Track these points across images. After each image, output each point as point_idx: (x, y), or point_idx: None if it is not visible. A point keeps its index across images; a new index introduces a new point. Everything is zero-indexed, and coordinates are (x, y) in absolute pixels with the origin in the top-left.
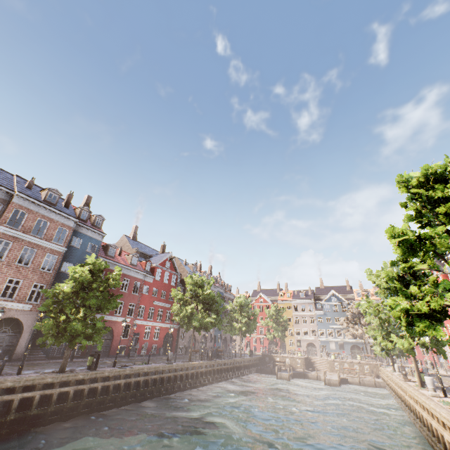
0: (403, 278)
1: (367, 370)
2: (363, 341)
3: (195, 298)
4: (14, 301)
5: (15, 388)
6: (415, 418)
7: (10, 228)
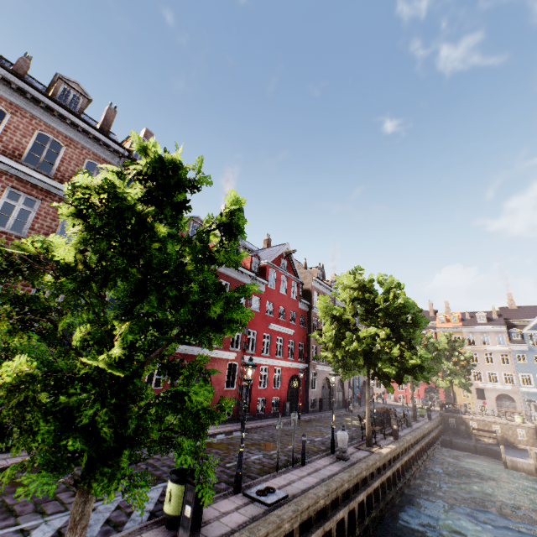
0: None
1: None
2: None
3: (365, 316)
4: None
5: None
6: None
7: None
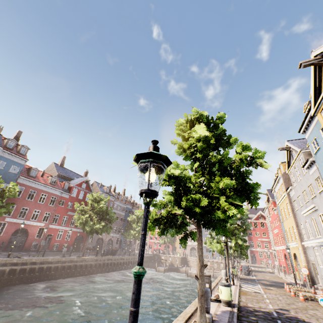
0: None
1: (222, 267)
2: None
3: (93, 210)
4: None
5: None
6: None
7: None
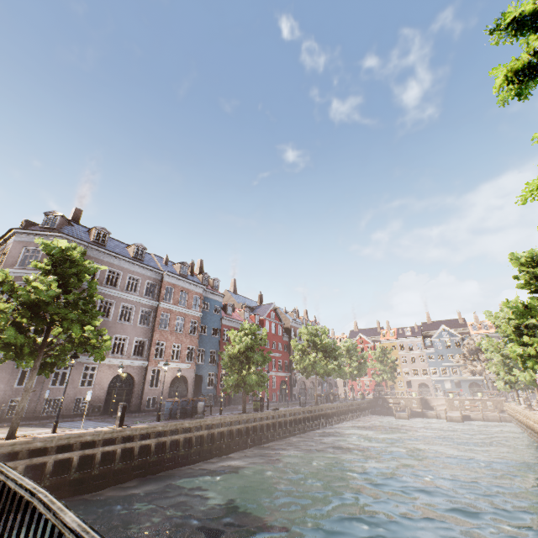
0: (518, 329)
1: (490, 407)
2: (482, 378)
3: (313, 347)
4: (179, 362)
5: (230, 422)
6: None
7: (166, 302)
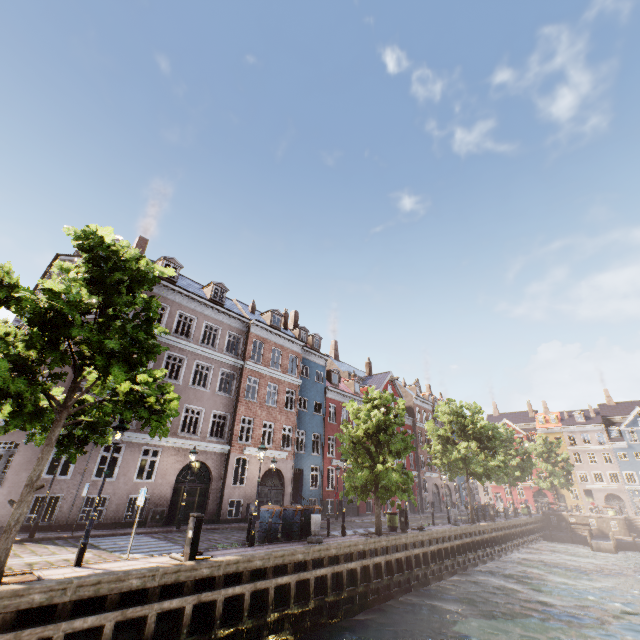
0: None
1: None
2: None
3: (460, 433)
4: (272, 449)
5: (363, 552)
6: None
7: (254, 363)
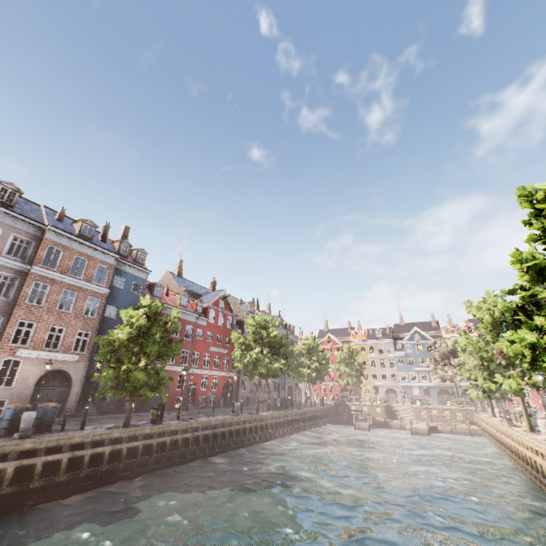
0: (524, 309)
1: (459, 417)
2: (452, 385)
3: (259, 341)
4: (59, 352)
5: (84, 444)
6: (524, 465)
7: (46, 268)
